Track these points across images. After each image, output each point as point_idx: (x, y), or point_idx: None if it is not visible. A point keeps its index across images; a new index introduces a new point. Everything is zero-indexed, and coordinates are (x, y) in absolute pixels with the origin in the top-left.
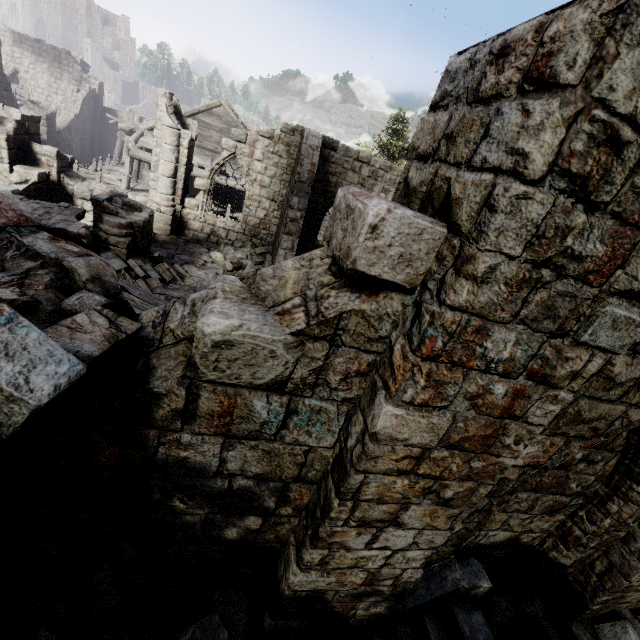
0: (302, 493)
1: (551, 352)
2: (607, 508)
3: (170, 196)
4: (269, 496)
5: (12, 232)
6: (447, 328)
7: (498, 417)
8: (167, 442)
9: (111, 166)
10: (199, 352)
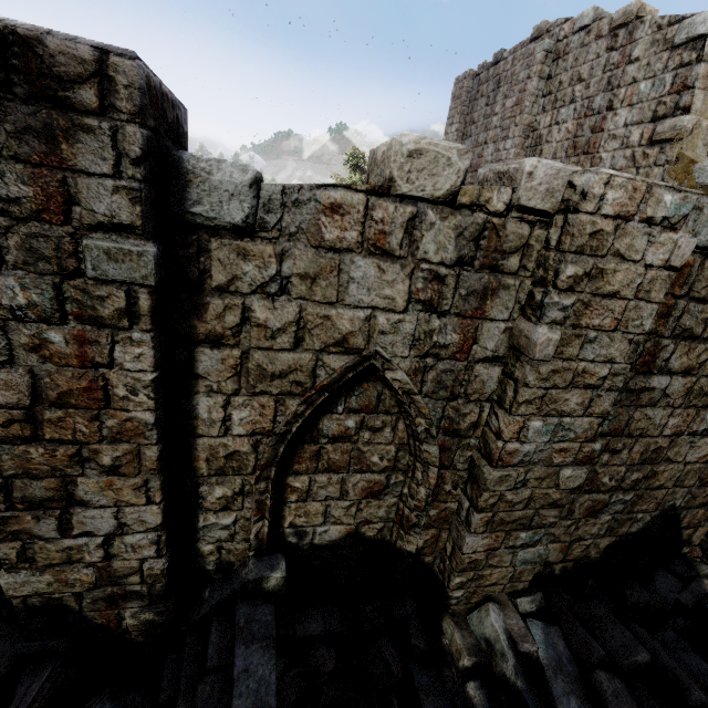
0: None
1: (75, 293)
2: (416, 477)
3: None
4: None
5: None
6: None
7: (82, 367)
8: None
9: None
10: None
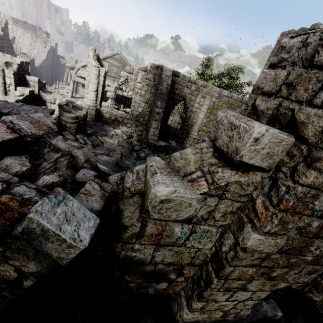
0: (190, 271)
1: None
2: None
3: (94, 101)
4: (173, 273)
5: (46, 137)
6: (297, 195)
7: (310, 237)
8: (126, 249)
9: (62, 85)
10: (151, 205)
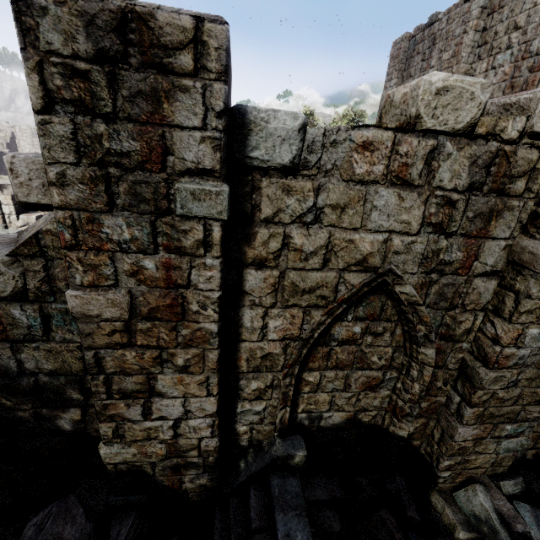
0: None
1: (166, 228)
2: (411, 375)
3: None
4: (73, 389)
5: None
6: (64, 223)
7: (167, 288)
8: None
9: None
10: None
